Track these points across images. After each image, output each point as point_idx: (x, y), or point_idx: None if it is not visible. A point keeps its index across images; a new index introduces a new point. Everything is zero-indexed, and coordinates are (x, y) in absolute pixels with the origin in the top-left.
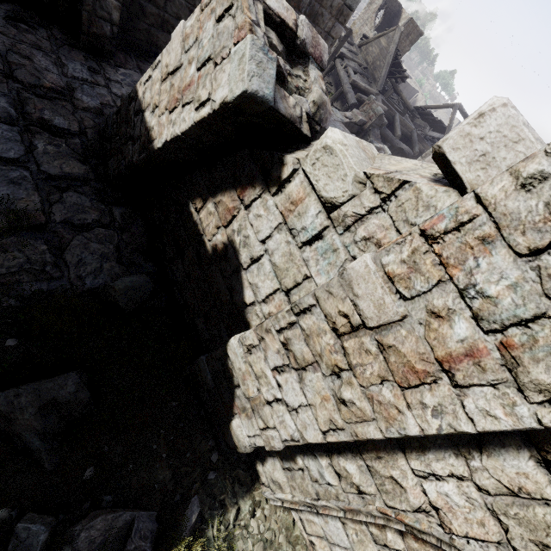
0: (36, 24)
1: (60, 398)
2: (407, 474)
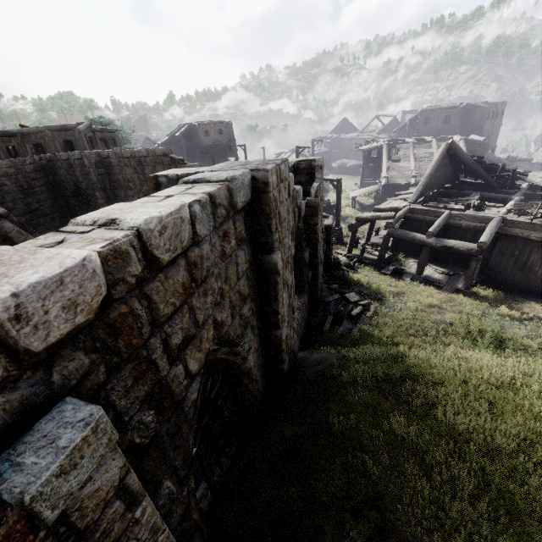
0: None
1: None
2: None
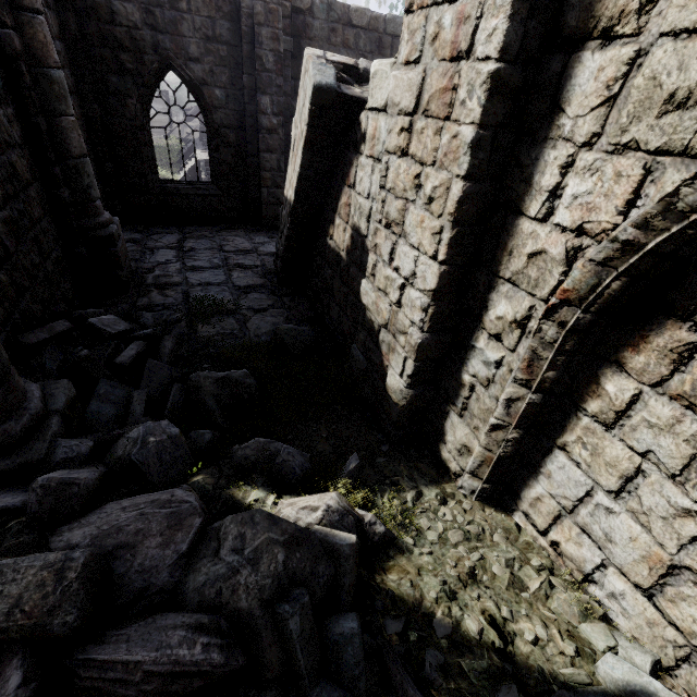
0: (238, 228)
1: (232, 377)
2: (536, 231)
